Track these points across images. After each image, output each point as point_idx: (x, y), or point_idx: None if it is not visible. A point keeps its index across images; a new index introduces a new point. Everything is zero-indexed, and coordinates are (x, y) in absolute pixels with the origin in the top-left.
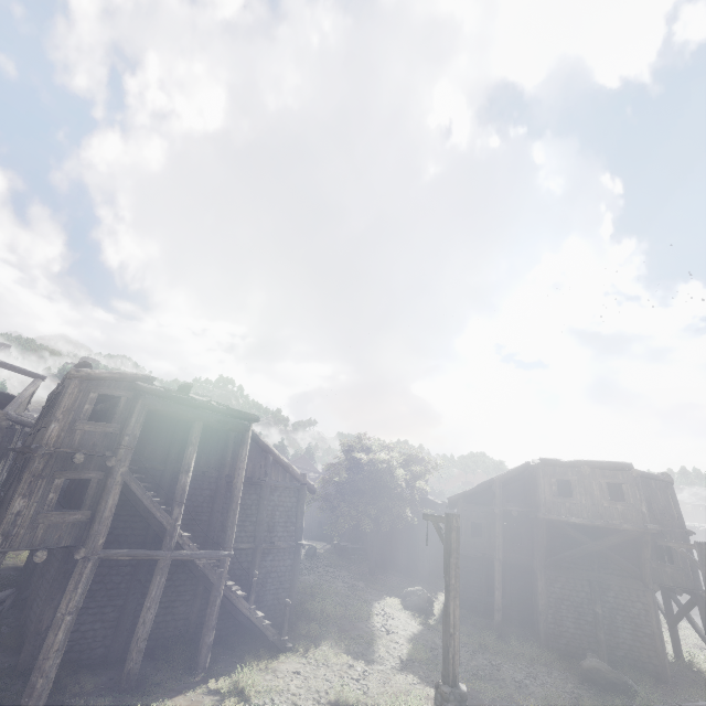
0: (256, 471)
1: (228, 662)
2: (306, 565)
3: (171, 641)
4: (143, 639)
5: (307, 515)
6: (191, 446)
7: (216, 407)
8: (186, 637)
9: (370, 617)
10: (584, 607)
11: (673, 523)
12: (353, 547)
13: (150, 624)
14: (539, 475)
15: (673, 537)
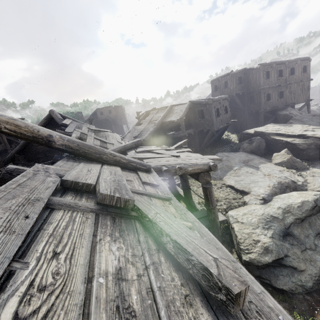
0: None
1: None
2: None
3: None
4: None
5: None
6: None
7: None
8: None
9: None
10: None
11: (122, 114)
12: None
13: None
14: (97, 112)
15: (123, 117)
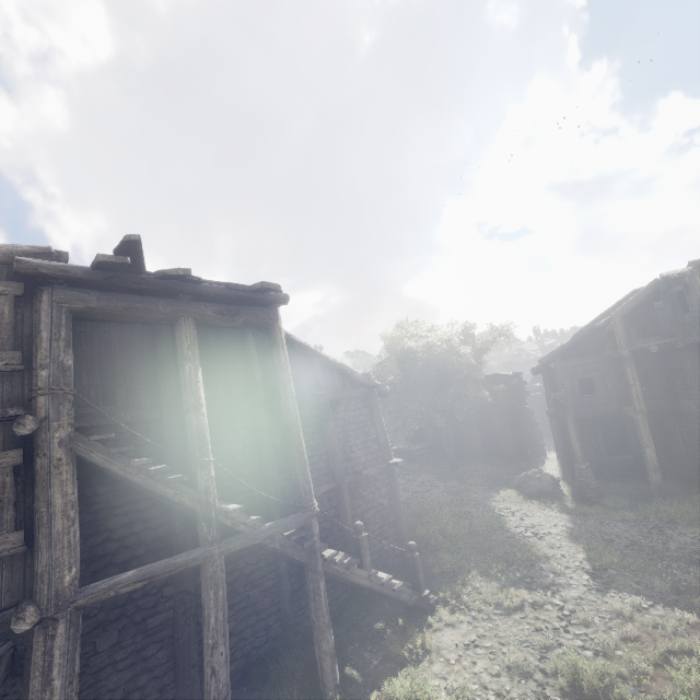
0: (303, 386)
1: (363, 655)
2: None
3: (269, 659)
4: (223, 698)
5: None
6: (186, 362)
7: (207, 287)
8: (287, 634)
9: (503, 523)
10: None
11: None
12: (419, 447)
13: (226, 671)
14: (698, 285)
15: None
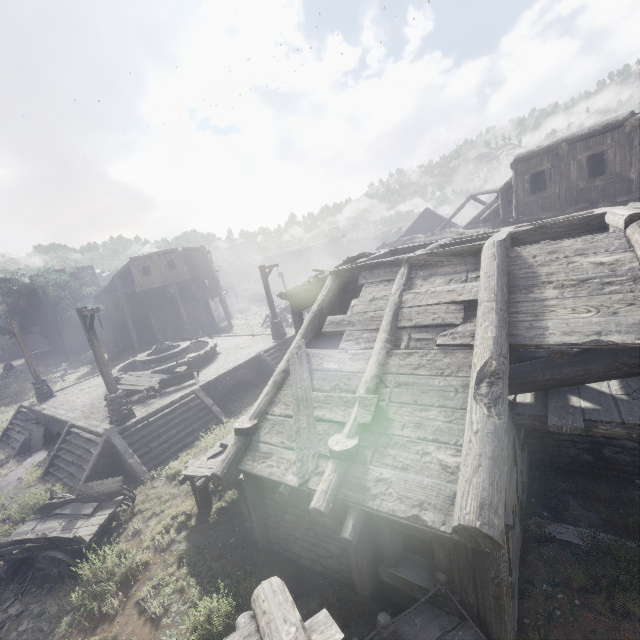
0: None
1: None
2: (3, 376)
3: None
4: None
5: (3, 344)
6: None
7: None
8: None
9: (51, 379)
10: (175, 323)
11: (208, 270)
12: (51, 349)
13: None
14: (132, 268)
15: (208, 277)
